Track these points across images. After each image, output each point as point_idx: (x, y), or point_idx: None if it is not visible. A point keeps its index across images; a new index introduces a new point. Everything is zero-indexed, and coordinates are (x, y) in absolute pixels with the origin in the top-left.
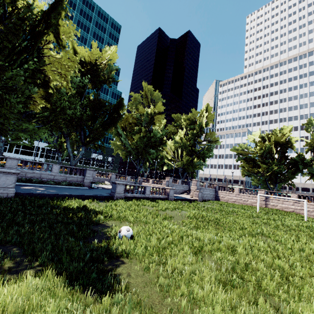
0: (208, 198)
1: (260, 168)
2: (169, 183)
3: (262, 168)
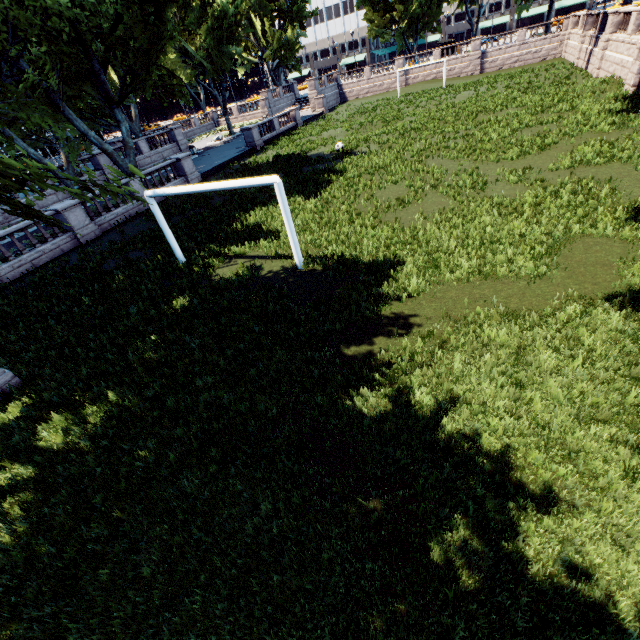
0: (332, 104)
1: (393, 10)
2: (270, 101)
3: (398, 12)
